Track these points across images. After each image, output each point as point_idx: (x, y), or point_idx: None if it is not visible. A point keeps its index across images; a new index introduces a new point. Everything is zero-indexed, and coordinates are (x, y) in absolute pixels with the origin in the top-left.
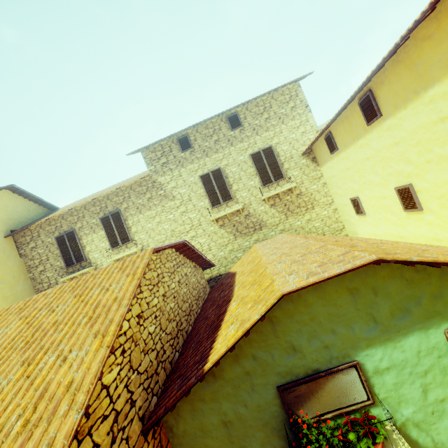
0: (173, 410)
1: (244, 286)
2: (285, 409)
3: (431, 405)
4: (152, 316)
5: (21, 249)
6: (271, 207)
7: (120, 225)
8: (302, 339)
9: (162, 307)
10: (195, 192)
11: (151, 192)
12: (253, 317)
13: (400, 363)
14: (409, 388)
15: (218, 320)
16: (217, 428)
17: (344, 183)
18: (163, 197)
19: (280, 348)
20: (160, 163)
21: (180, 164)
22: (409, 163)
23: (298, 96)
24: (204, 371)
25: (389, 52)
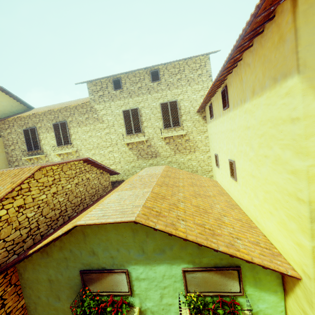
0: (10, 268)
1: (99, 202)
2: (82, 283)
3: (163, 305)
4: (35, 207)
5: (1, 132)
6: (166, 144)
7: (65, 132)
8: (99, 248)
9: (48, 201)
10: (118, 121)
11: (89, 114)
12: (60, 232)
13: (152, 278)
14: (153, 292)
15: (73, 219)
16: (45, 281)
17: (214, 141)
18: (96, 119)
19: (86, 250)
20: (98, 95)
21: (111, 99)
22: (235, 147)
23: (206, 66)
24: (28, 253)
25: (222, 68)
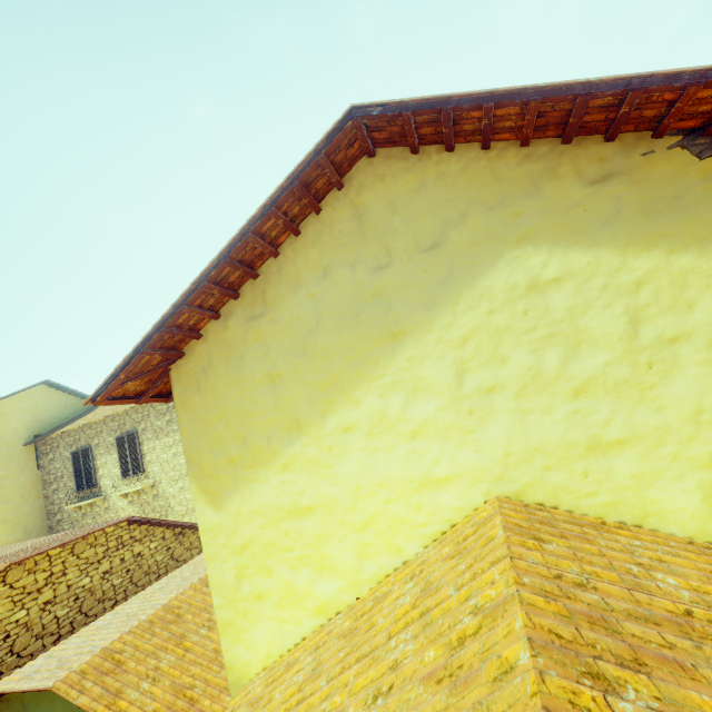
0: None
1: None
2: None
3: None
4: None
5: (41, 459)
6: None
7: (134, 450)
8: None
9: (32, 620)
10: None
11: (172, 413)
12: None
13: None
14: None
15: None
16: None
17: None
18: None
19: None
20: None
21: None
22: None
23: None
24: None
25: None
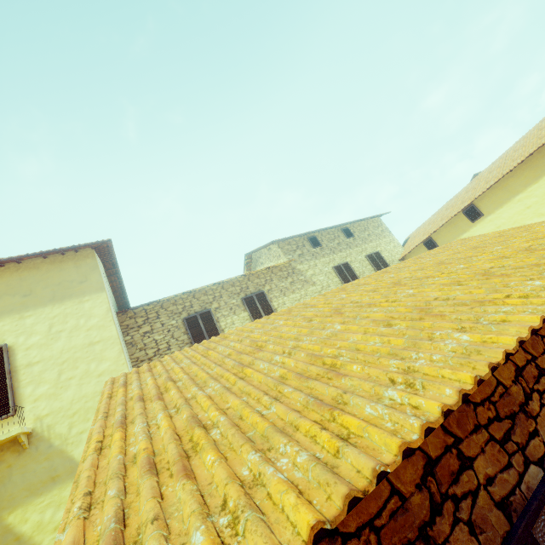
0: None
1: None
2: None
3: None
4: None
5: (126, 335)
6: None
7: (265, 306)
8: None
9: None
10: (332, 279)
11: (292, 277)
12: None
13: None
14: None
15: None
16: None
17: None
18: (304, 282)
19: None
20: (297, 254)
21: (314, 257)
22: None
23: (382, 225)
24: None
25: (498, 180)
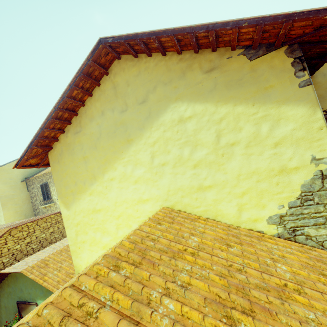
0: None
1: None
2: (18, 310)
3: None
4: (10, 254)
5: (28, 187)
6: None
7: None
8: (24, 287)
9: (22, 249)
10: None
11: None
12: None
13: None
14: None
15: None
16: (4, 307)
17: None
18: None
19: (18, 288)
20: None
21: None
22: None
23: None
24: None
25: None
